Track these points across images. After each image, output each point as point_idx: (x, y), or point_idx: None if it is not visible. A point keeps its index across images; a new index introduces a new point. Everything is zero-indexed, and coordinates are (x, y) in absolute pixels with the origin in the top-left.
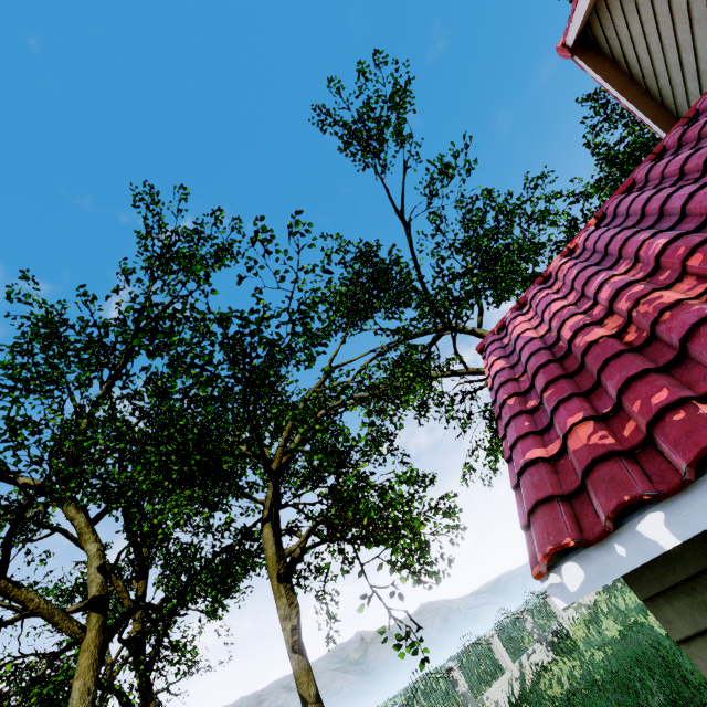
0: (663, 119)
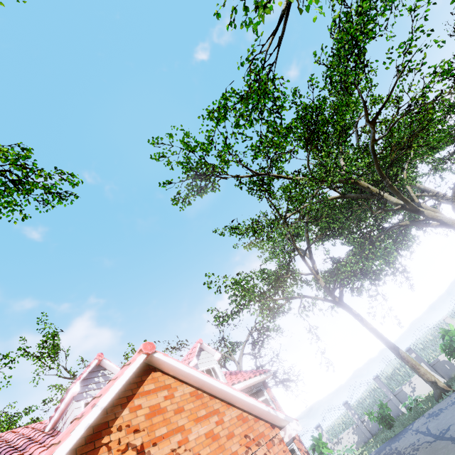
0: None
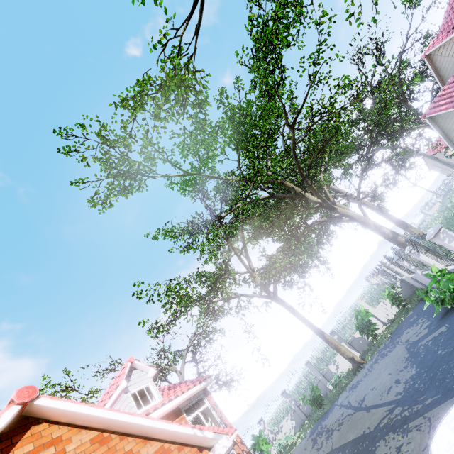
0: (437, 76)
